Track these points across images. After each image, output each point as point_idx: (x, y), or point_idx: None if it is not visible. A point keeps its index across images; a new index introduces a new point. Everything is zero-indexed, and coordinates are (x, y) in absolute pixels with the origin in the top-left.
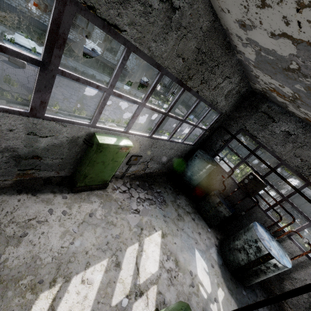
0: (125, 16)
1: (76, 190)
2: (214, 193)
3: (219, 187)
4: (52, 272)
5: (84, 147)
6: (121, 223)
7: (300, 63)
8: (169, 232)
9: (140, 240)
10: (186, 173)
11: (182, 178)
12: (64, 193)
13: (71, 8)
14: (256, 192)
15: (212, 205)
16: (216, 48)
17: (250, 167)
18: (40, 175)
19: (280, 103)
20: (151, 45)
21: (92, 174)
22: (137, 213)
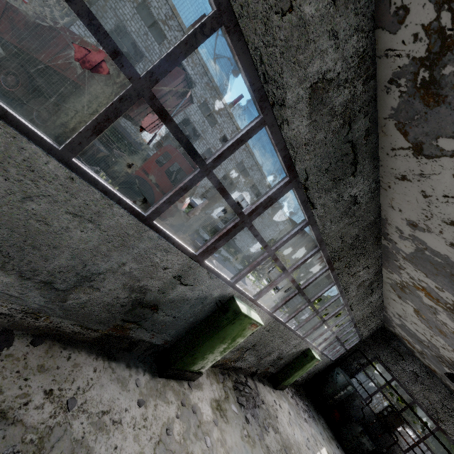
0: (356, 306)
1: (278, 387)
2: (356, 420)
3: (356, 414)
4: (298, 451)
5: (298, 355)
6: (304, 428)
7: (429, 345)
8: (330, 452)
9: (319, 450)
10: (327, 390)
11: (322, 394)
12: (272, 388)
13: (345, 306)
14: (396, 427)
15: (353, 434)
16: (377, 310)
17: (387, 399)
18: (269, 369)
19: (408, 347)
20: (357, 313)
21: (292, 376)
22: (307, 423)
